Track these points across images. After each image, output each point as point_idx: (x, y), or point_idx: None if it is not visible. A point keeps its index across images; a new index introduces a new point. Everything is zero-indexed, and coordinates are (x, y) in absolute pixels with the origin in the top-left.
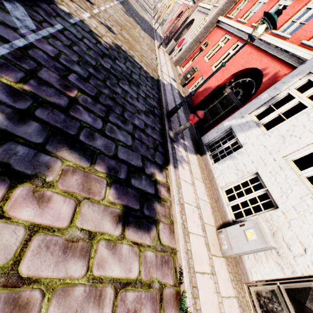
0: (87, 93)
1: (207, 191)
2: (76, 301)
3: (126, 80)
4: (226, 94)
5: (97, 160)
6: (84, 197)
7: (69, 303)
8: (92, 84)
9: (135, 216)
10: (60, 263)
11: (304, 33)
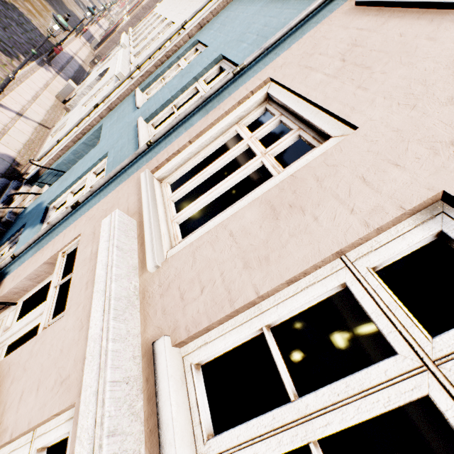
0: None
1: None
2: None
3: (15, 22)
4: None
5: None
6: None
7: None
8: None
9: None
10: None
11: None
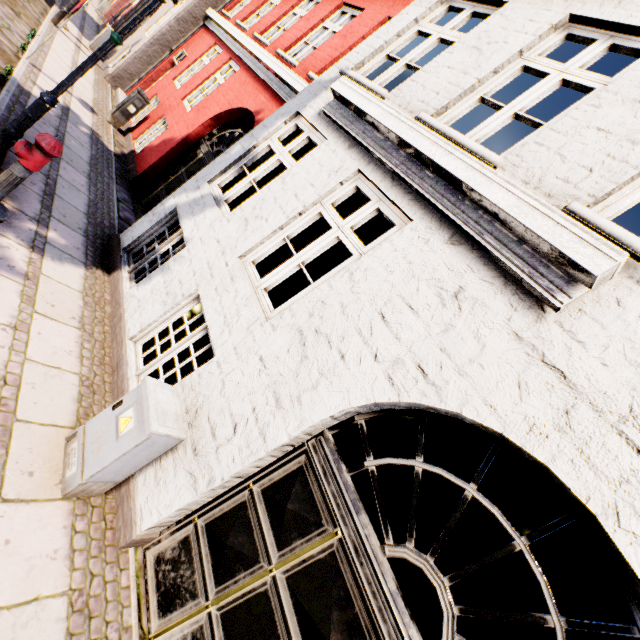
0: None
1: (85, 349)
2: None
3: None
4: (201, 155)
5: None
6: None
7: None
8: None
9: None
10: None
11: (314, 63)
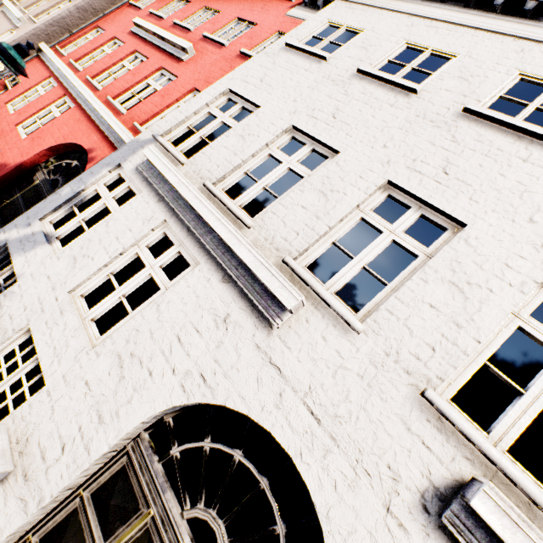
0: None
1: None
2: None
3: None
4: (37, 182)
5: None
6: None
7: None
8: None
9: None
10: None
11: (139, 114)
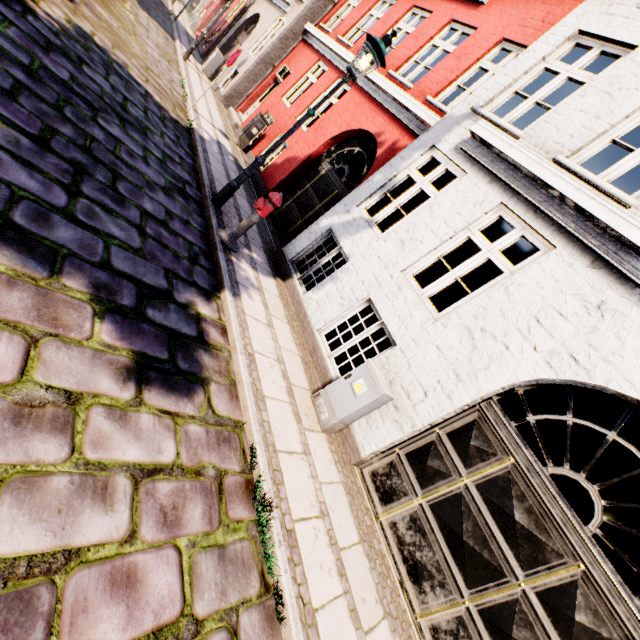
0: (18, 127)
1: (295, 339)
2: (55, 497)
3: (114, 115)
4: (323, 172)
5: (64, 267)
6: (46, 332)
7: (43, 501)
8: (27, 109)
9: (161, 371)
10: (11, 440)
11: (429, 85)
